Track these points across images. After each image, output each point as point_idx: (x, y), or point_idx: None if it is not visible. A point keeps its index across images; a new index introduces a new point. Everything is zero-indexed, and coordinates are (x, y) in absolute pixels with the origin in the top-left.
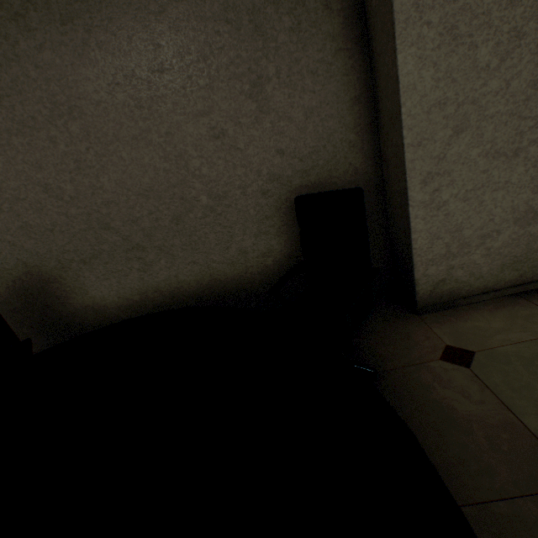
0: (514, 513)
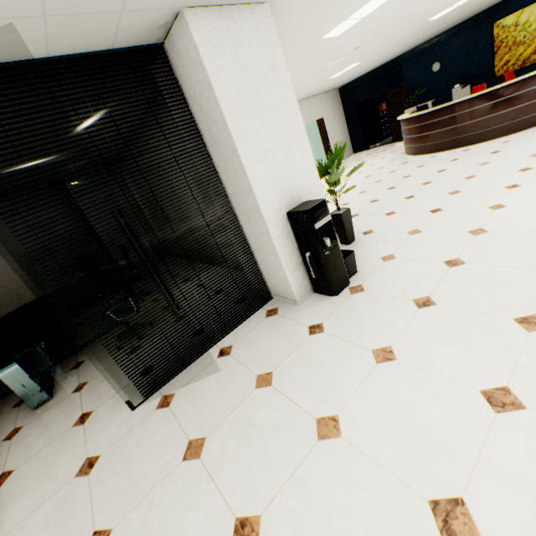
0: None
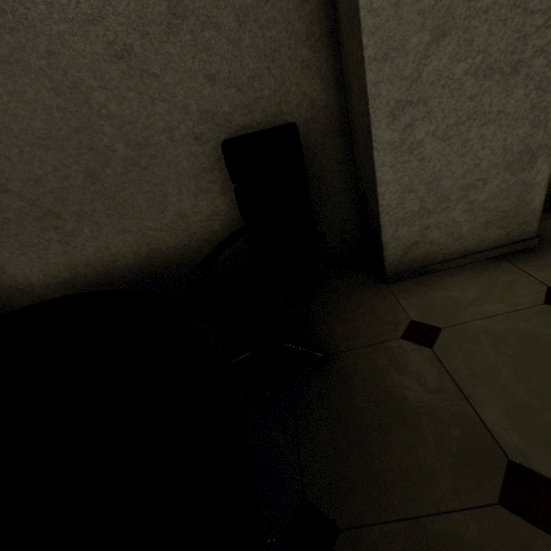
0: (449, 531)
